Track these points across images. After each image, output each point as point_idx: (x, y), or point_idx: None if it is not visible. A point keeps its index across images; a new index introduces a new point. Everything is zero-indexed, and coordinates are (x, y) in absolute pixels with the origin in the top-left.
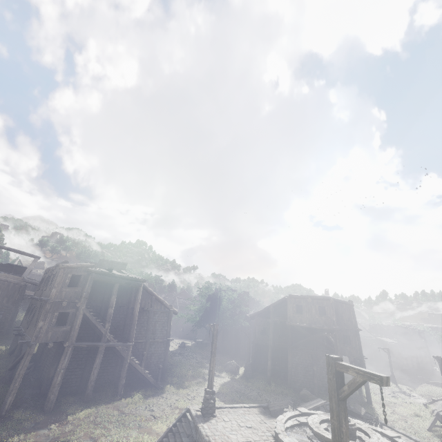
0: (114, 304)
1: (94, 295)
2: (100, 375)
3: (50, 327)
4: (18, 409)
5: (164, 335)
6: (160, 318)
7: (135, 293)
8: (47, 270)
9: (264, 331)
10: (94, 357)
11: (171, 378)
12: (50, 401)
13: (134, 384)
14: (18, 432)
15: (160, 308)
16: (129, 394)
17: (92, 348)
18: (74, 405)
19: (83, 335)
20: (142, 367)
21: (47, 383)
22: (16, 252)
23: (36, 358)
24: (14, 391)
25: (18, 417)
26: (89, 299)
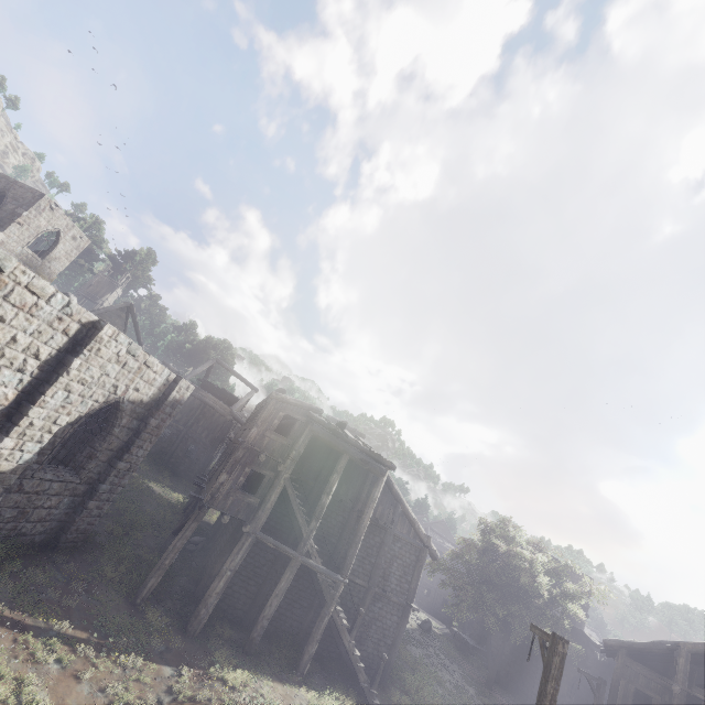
0: (333, 491)
1: (308, 463)
2: (281, 611)
3: (233, 487)
4: (158, 606)
5: (402, 592)
6: (403, 553)
7: (371, 485)
8: (258, 404)
9: (634, 700)
10: (280, 572)
11: (398, 692)
12: (198, 618)
13: (329, 663)
14: (139, 650)
15: (407, 533)
16: (316, 682)
17: (282, 555)
18: (228, 646)
19: (275, 525)
20: (351, 637)
21: (206, 582)
22: (235, 375)
23: (211, 533)
24: (161, 571)
25: (152, 620)
26: (298, 466)
